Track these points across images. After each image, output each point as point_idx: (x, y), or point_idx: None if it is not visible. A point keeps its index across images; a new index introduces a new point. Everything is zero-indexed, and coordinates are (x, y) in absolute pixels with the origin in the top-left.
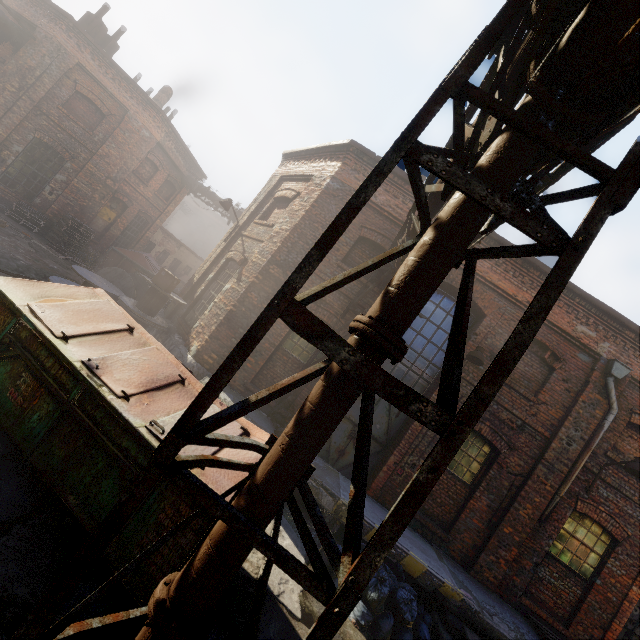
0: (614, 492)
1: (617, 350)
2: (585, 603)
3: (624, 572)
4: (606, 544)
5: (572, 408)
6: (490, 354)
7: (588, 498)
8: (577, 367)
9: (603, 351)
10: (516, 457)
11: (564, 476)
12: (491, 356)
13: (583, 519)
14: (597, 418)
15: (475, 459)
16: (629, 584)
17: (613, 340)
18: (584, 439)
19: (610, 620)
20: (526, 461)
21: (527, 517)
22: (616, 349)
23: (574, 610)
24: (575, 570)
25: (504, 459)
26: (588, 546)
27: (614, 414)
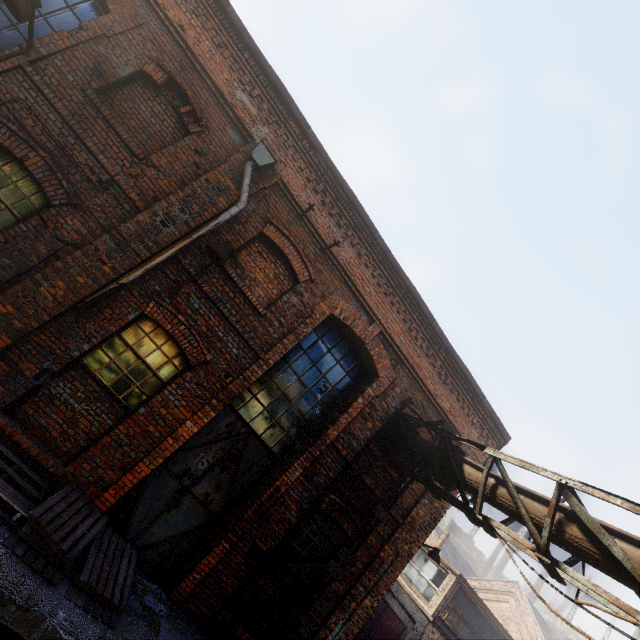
0: (210, 306)
1: (276, 142)
2: (109, 435)
3: (185, 404)
4: (178, 369)
5: (190, 183)
6: (95, 67)
7: (170, 304)
8: (222, 144)
9: (258, 135)
10: (78, 220)
11: (140, 261)
12: (95, 70)
13: (157, 332)
14: (218, 207)
15: (9, 208)
16: (185, 419)
17: (275, 129)
18: (190, 226)
19: (139, 460)
20: (93, 230)
21: (52, 299)
22: (275, 140)
23: (91, 445)
24: (117, 394)
25: (55, 216)
26: (150, 367)
27: (239, 207)
